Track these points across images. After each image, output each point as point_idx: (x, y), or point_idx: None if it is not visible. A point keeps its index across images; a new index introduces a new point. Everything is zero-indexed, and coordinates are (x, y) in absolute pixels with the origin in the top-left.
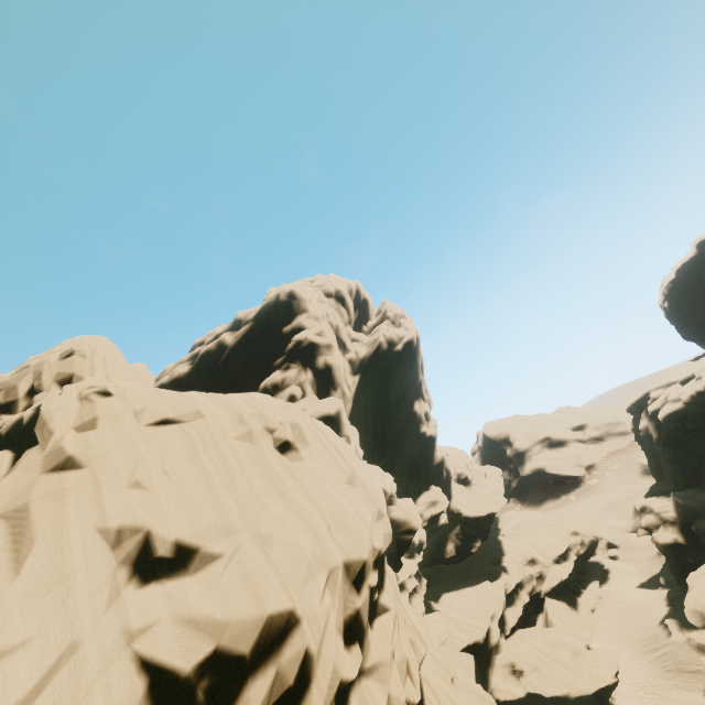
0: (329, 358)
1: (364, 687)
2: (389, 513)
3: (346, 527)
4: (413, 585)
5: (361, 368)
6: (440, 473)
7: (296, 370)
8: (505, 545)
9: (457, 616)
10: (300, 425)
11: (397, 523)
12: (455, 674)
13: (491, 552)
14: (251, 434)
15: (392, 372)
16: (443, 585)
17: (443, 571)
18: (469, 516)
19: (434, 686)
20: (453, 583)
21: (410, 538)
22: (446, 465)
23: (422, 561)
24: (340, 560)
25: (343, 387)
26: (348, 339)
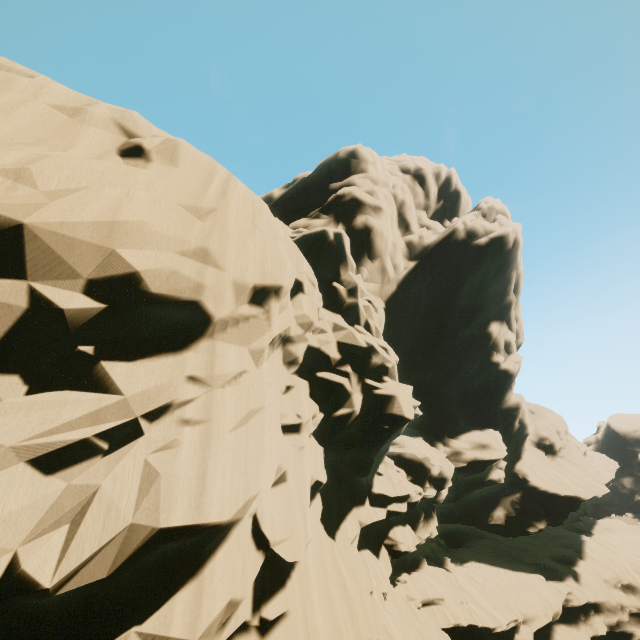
0: (372, 219)
1: None
2: (366, 389)
3: (58, 194)
4: (396, 508)
5: (422, 256)
6: (508, 420)
7: (325, 220)
8: (588, 548)
9: (469, 588)
10: (178, 142)
11: (372, 404)
12: (373, 639)
13: (563, 547)
14: (80, 112)
15: (465, 272)
16: (477, 552)
17: (486, 539)
18: (539, 487)
19: (208, 608)
20: (491, 556)
21: (382, 427)
22: (522, 416)
23: (458, 514)
24: None
25: (384, 261)
26: (416, 223)
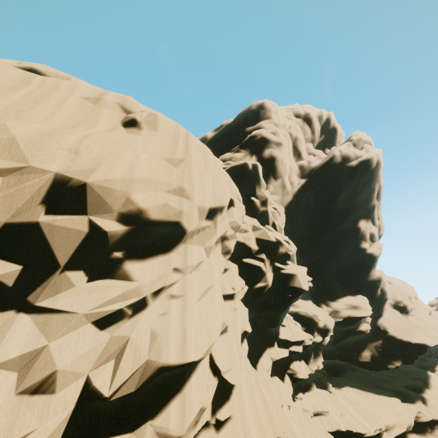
0: (275, 151)
1: (11, 323)
2: (275, 269)
3: (99, 160)
4: (295, 349)
5: (310, 175)
6: (373, 289)
7: (243, 153)
8: (432, 381)
9: (346, 405)
10: (157, 115)
11: (280, 280)
12: (285, 436)
13: (414, 379)
14: (99, 100)
15: (341, 185)
16: (350, 380)
17: (356, 371)
18: (396, 336)
19: (189, 412)
20: (360, 383)
21: (287, 295)
22: (383, 286)
23: (336, 353)
24: (51, 172)
25: (284, 180)
26: (305, 152)
